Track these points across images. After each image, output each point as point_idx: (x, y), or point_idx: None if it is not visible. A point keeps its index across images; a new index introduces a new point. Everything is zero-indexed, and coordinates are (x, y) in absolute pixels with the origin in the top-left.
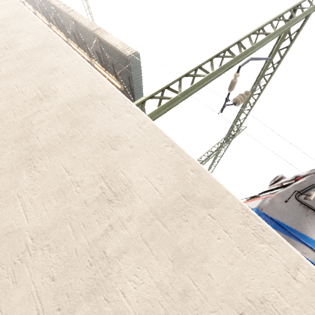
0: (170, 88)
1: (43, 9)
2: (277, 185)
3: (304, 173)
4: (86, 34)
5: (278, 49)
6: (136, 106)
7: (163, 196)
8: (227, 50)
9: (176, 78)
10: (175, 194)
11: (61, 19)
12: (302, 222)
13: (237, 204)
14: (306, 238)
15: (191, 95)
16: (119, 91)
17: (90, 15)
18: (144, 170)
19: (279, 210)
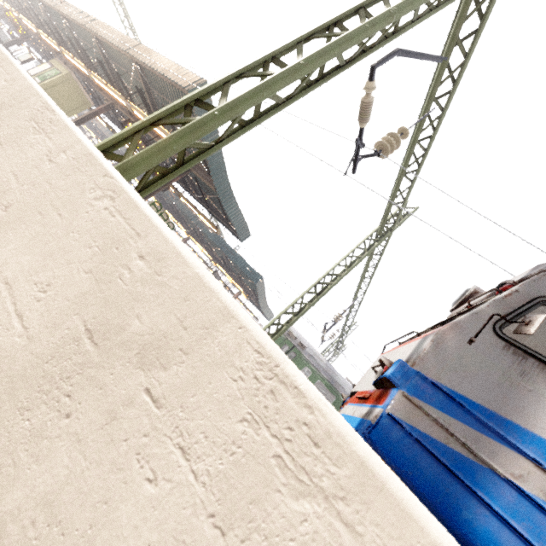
0: (204, 103)
1: (51, 26)
2: (465, 308)
3: (519, 276)
4: (120, 60)
5: (457, 37)
6: (119, 140)
7: (31, 334)
8: (335, 25)
9: (217, 81)
10: (67, 328)
11: (81, 41)
12: (512, 392)
13: (249, 350)
14: (523, 435)
15: (261, 121)
16: (42, 92)
17: (132, 29)
18: (13, 262)
19: (454, 364)
